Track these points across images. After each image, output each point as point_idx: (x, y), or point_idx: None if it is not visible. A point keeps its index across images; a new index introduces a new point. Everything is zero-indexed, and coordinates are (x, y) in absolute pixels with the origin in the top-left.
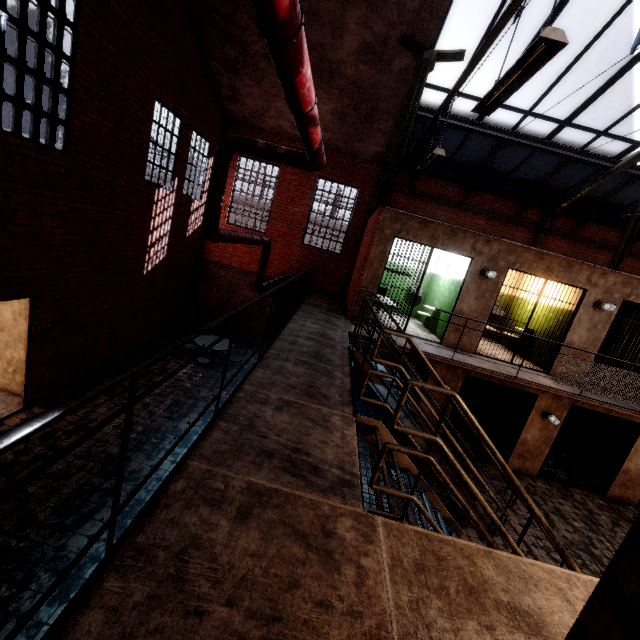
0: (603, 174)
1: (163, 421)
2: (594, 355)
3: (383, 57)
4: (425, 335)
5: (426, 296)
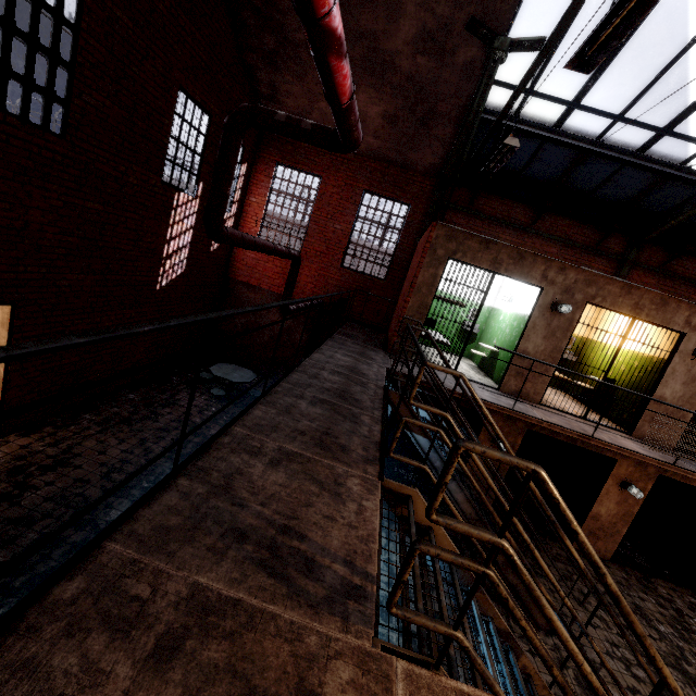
0: None
1: (160, 461)
2: (691, 415)
3: (445, 47)
4: (479, 378)
5: (482, 333)
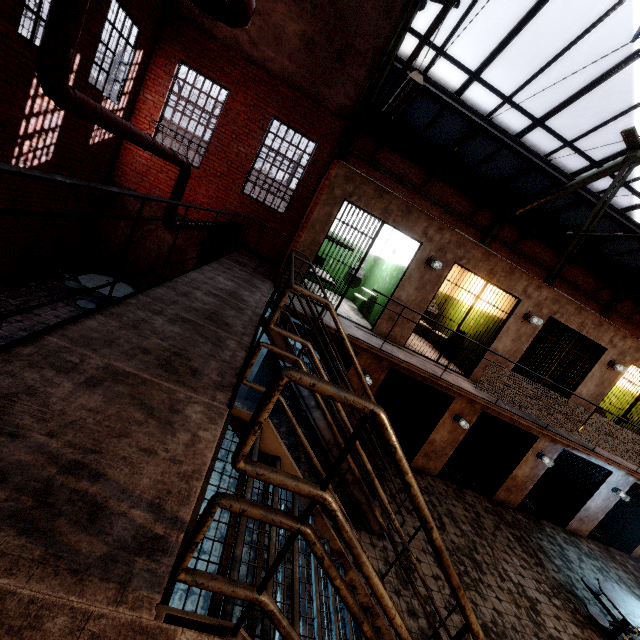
0: (557, 189)
1: None
2: (513, 366)
3: None
4: (357, 319)
5: (366, 279)
